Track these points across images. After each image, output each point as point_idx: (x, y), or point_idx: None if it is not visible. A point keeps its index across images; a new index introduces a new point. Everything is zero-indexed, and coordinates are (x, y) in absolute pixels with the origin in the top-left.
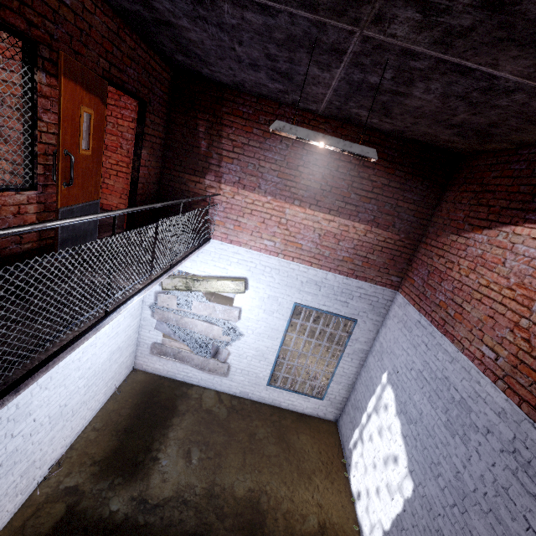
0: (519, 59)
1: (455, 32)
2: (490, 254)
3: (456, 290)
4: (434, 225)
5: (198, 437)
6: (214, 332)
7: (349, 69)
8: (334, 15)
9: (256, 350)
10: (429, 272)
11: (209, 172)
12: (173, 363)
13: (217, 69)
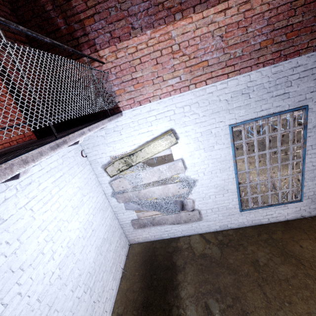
0: None
1: None
2: None
3: None
4: None
5: (207, 286)
6: (171, 190)
7: None
8: None
9: (215, 187)
10: None
11: (82, 48)
12: (155, 228)
13: None
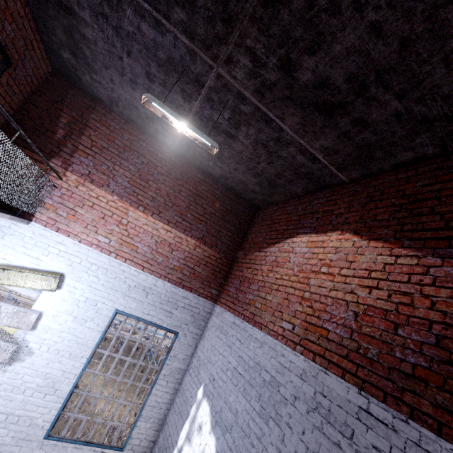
0: (294, 116)
1: (267, 84)
2: (280, 257)
3: (261, 287)
4: (243, 249)
5: None
6: None
7: (203, 104)
8: (204, 48)
9: (45, 377)
10: (241, 281)
11: (57, 157)
12: None
13: (99, 78)
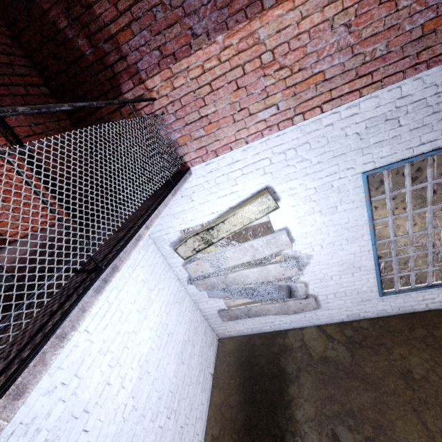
0: None
1: None
2: None
3: None
4: None
5: (334, 407)
6: (272, 272)
7: None
8: None
9: (339, 264)
10: None
11: (121, 80)
12: (251, 320)
13: None
